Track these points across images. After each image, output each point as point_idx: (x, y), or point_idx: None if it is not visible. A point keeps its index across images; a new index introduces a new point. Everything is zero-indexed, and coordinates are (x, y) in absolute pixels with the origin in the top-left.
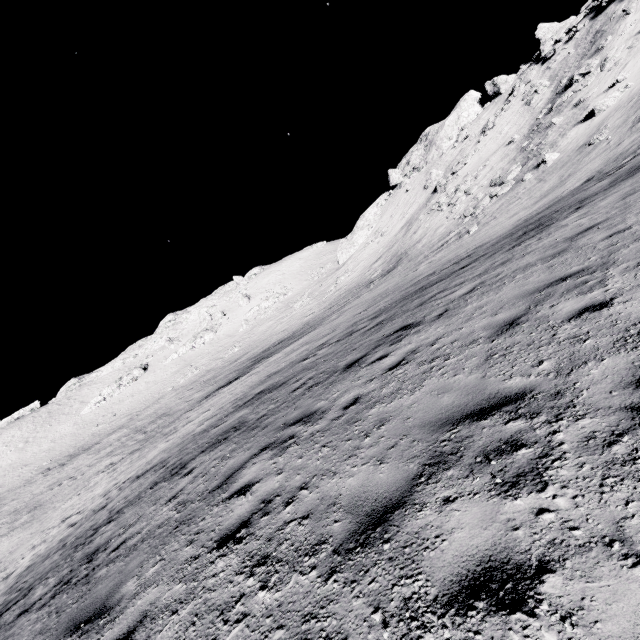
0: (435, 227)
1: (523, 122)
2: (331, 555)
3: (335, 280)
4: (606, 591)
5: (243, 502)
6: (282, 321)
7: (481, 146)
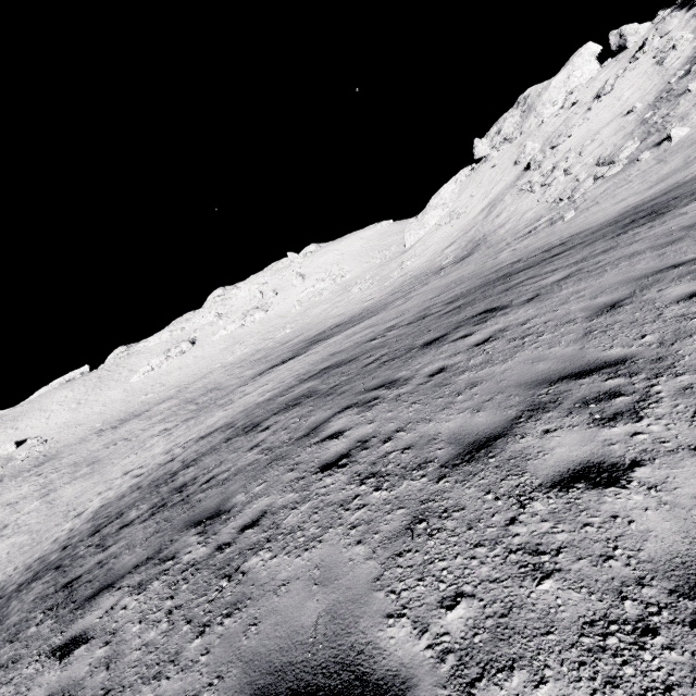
0: (523, 211)
1: (650, 87)
2: (439, 468)
3: (400, 264)
4: (687, 473)
5: (337, 443)
6: (338, 305)
7: (592, 115)
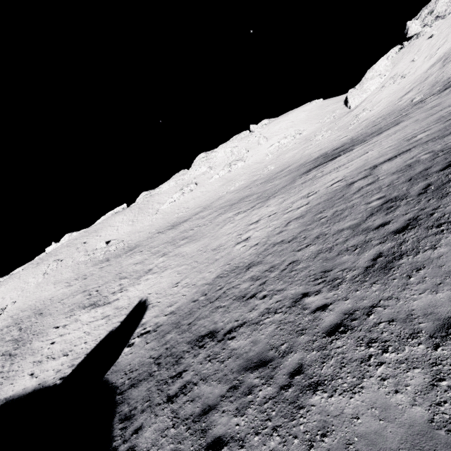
0: None
1: None
2: None
3: (354, 117)
4: None
5: None
6: (308, 148)
7: None
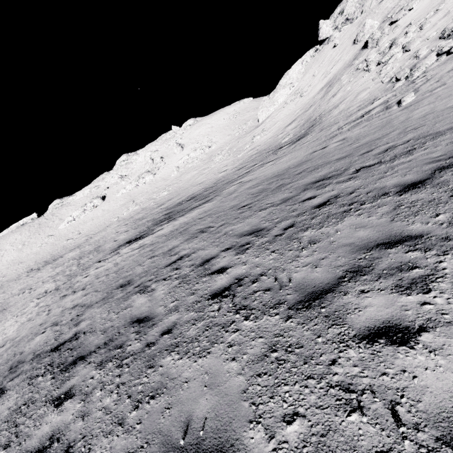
0: (357, 91)
1: None
2: None
3: (252, 138)
4: None
5: None
6: (203, 172)
7: None
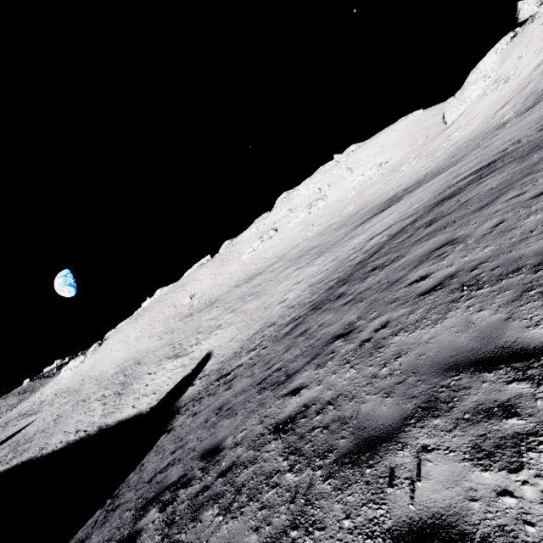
0: None
1: None
2: None
3: (446, 138)
4: None
5: None
6: (391, 182)
7: None
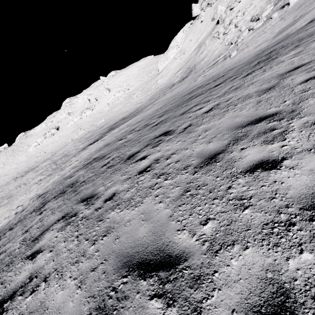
0: (213, 50)
1: None
2: None
3: (155, 82)
4: None
5: (27, 268)
6: (126, 105)
7: None
